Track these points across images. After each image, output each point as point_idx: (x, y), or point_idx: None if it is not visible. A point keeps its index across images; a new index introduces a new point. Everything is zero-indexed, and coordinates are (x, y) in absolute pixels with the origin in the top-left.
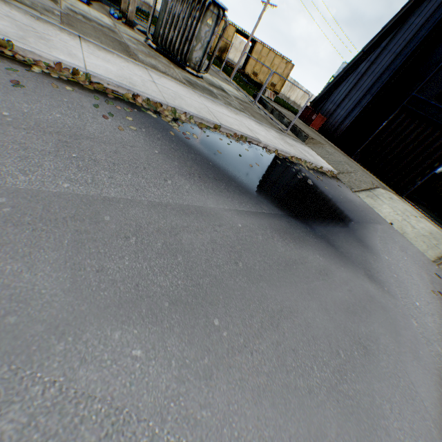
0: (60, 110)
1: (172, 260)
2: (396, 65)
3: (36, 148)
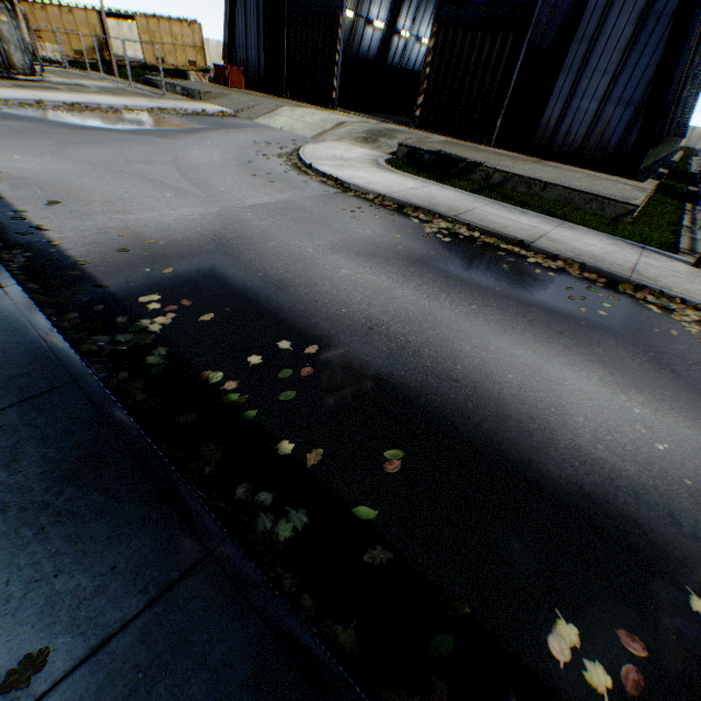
0: None
1: None
2: None
3: None
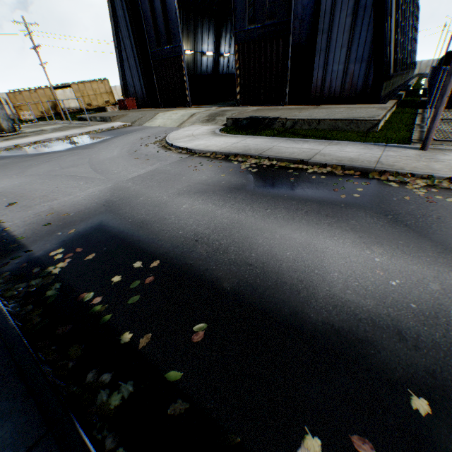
0: None
1: None
2: (133, 43)
3: None
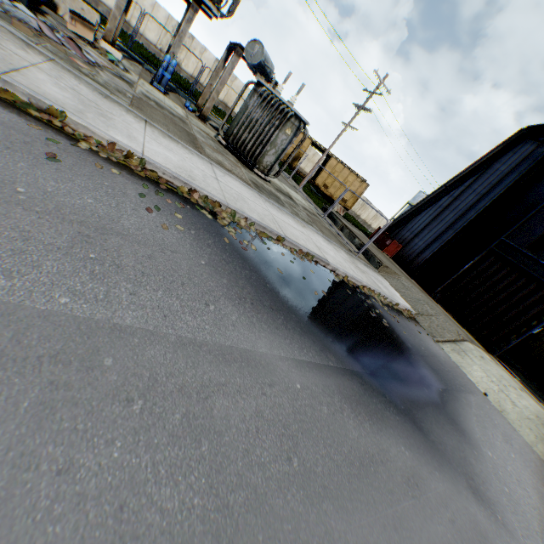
0: (95, 195)
1: (192, 448)
2: (481, 206)
3: (42, 239)
